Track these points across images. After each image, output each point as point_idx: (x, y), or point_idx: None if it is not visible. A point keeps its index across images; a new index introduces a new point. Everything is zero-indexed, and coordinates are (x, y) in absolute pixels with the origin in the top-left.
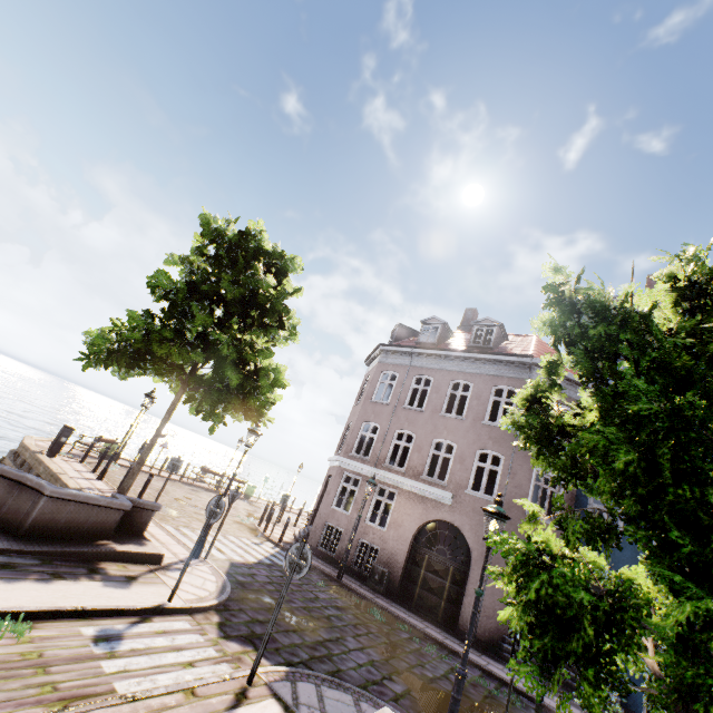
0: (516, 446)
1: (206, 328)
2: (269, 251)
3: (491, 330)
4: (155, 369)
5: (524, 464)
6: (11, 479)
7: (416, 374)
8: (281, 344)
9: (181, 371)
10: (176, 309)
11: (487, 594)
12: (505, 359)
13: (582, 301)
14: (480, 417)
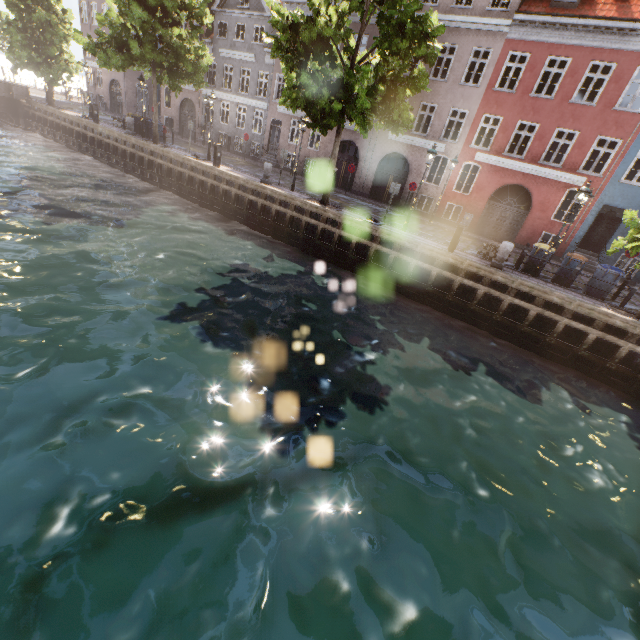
0: None
1: None
2: None
3: None
4: None
5: None
6: None
7: (91, 2)
8: None
9: None
10: None
11: (127, 101)
12: None
13: None
14: None
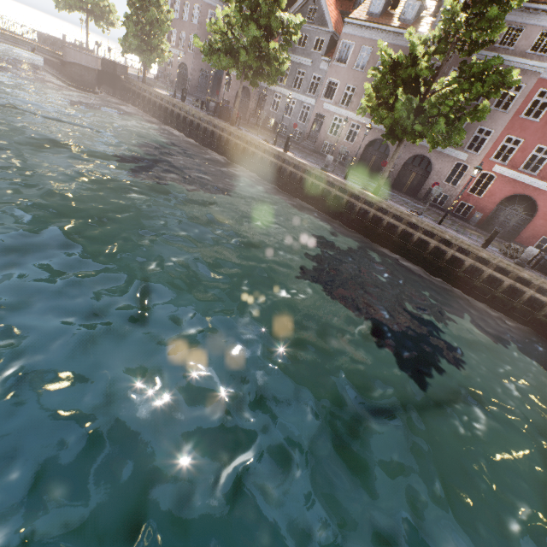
0: (198, 32)
1: None
2: None
3: None
4: (76, 9)
5: (200, 39)
6: (63, 41)
7: None
8: None
9: (84, 9)
10: None
11: (191, 82)
12: None
13: None
14: (191, 20)
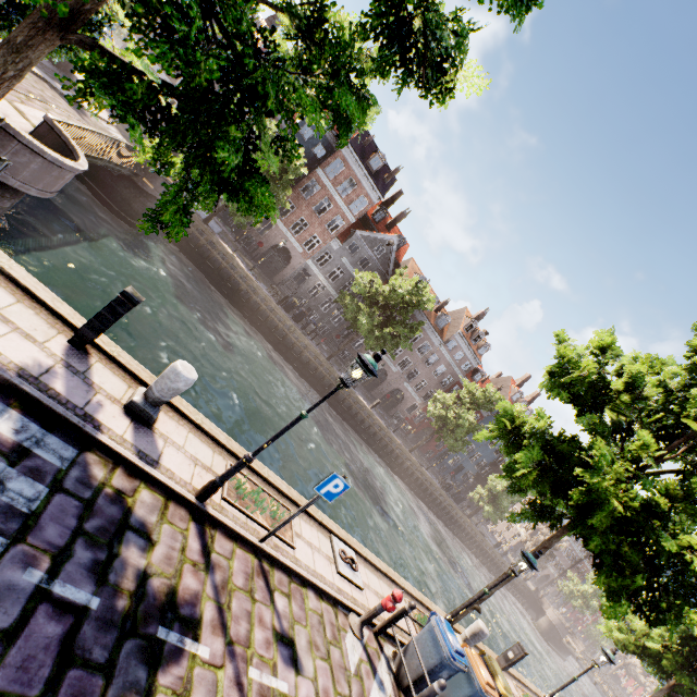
0: None
1: None
2: None
3: None
4: None
5: None
6: None
7: None
8: None
9: None
10: None
11: None
12: None
13: None
14: None
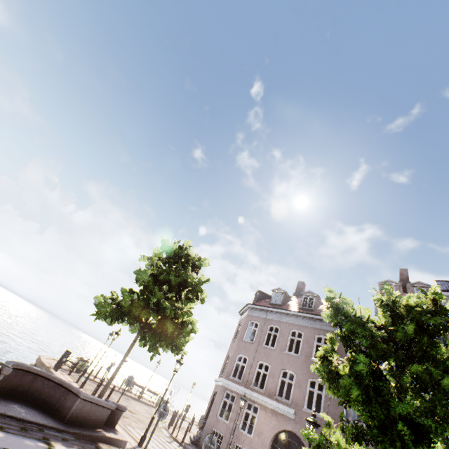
0: None
1: (160, 299)
2: (193, 257)
3: (312, 298)
4: (128, 319)
5: None
6: (64, 387)
7: (269, 324)
8: (193, 304)
9: (141, 321)
10: (147, 289)
11: None
12: (321, 318)
13: (340, 309)
14: (309, 355)
